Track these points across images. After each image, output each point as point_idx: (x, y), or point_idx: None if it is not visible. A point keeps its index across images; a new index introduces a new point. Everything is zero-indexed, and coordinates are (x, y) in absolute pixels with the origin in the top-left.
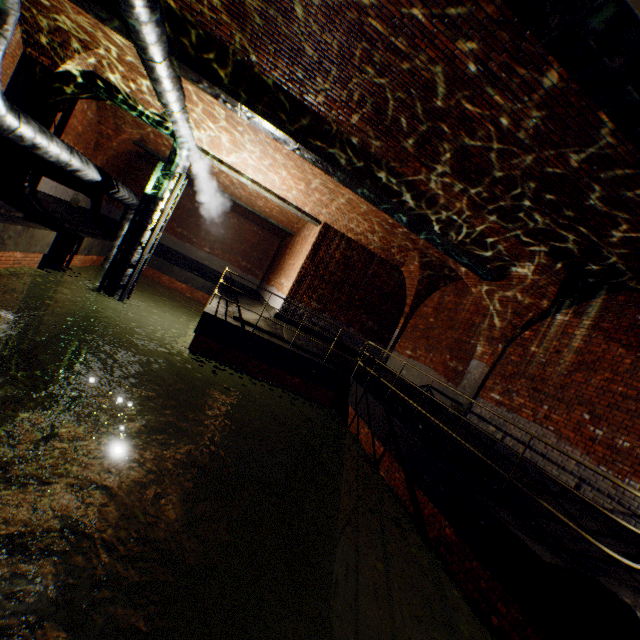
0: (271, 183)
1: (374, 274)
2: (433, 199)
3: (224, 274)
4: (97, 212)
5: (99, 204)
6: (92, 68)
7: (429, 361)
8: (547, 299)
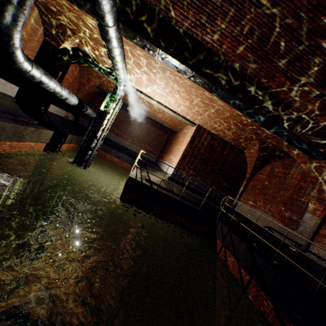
0: (168, 102)
1: (227, 154)
2: (288, 104)
3: (141, 154)
4: (77, 122)
5: (78, 118)
6: (76, 45)
7: (267, 210)
8: None
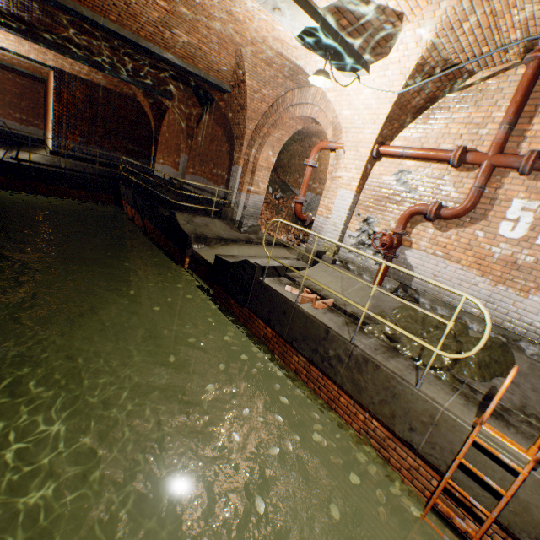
0: None
1: (118, 107)
2: (92, 50)
3: None
4: None
5: None
6: None
7: (170, 163)
8: (198, 107)
